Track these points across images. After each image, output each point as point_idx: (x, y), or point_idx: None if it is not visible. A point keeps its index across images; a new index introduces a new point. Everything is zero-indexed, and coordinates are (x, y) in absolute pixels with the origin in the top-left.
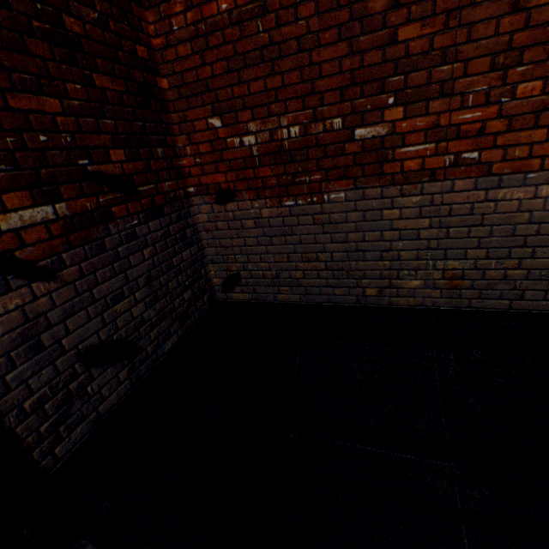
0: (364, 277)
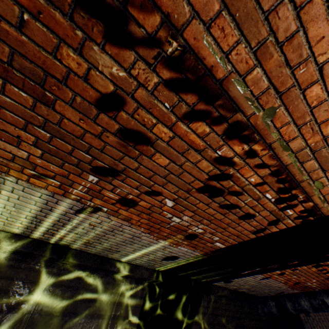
0: None
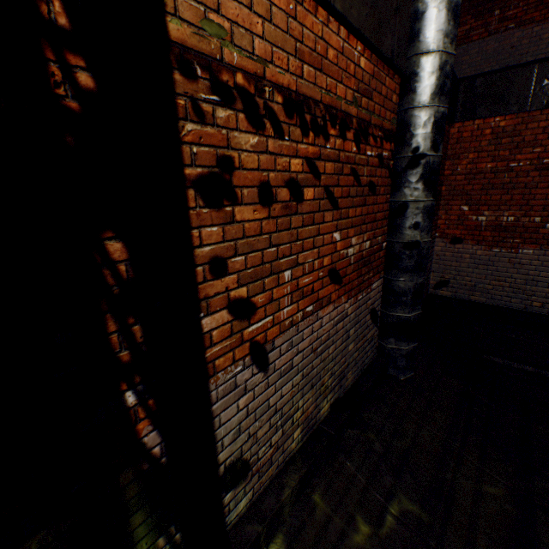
0: (533, 295)
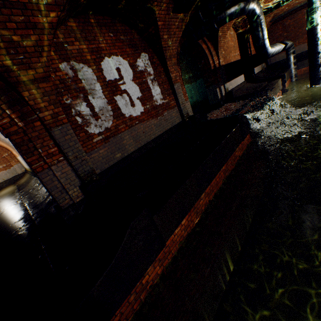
0: None
